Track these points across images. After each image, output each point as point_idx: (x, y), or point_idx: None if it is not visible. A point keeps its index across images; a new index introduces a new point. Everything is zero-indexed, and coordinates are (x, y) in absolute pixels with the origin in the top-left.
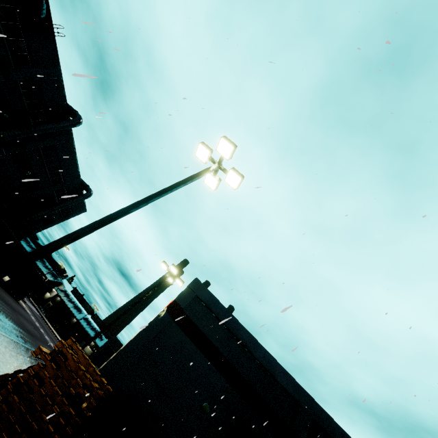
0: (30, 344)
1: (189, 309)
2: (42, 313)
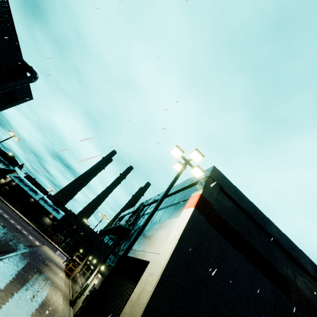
0: None
1: (216, 204)
2: (0, 197)
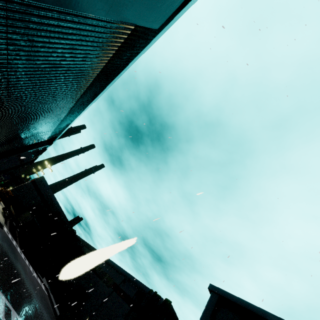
0: None
1: (38, 183)
2: None
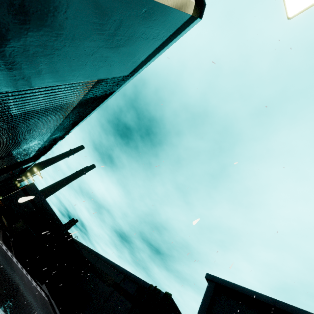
0: None
1: (28, 190)
2: None
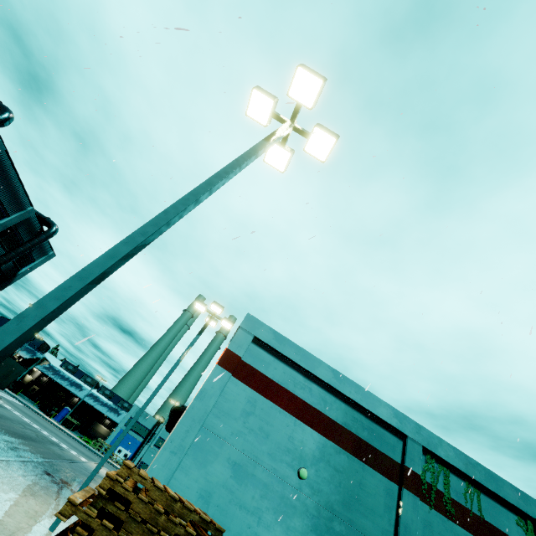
0: (26, 453)
1: (249, 356)
2: (27, 403)
